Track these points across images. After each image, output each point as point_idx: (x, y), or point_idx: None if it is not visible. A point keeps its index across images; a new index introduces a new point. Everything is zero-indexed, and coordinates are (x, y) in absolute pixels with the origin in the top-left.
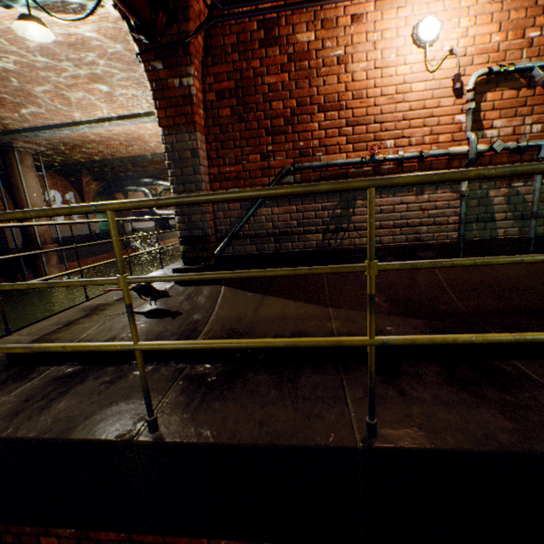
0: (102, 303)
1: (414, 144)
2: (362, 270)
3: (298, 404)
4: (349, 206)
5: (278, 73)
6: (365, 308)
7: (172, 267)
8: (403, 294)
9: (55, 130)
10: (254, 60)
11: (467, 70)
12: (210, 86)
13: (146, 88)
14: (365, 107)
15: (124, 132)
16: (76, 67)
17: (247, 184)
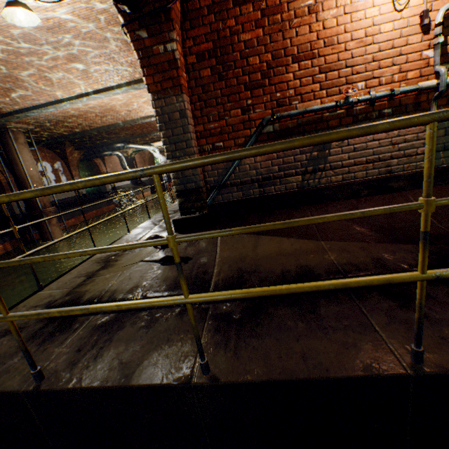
0: (110, 255)
1: (384, 83)
2: (418, 208)
3: (330, 334)
4: (325, 148)
5: (252, 29)
6: (354, 239)
7: (157, 217)
8: (385, 222)
9: (42, 109)
10: (229, 19)
11: (434, 6)
12: (190, 49)
13: (116, 63)
14: (337, 53)
15: (98, 104)
16: (54, 50)
17: (231, 138)
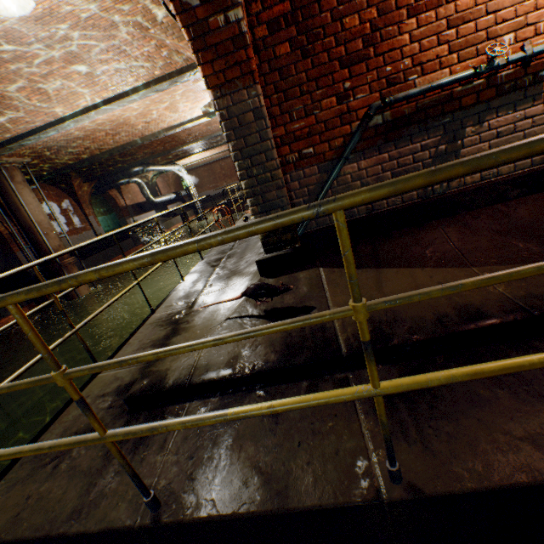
0: (172, 313)
1: (542, 31)
2: None
3: None
4: (456, 138)
5: None
6: (519, 260)
7: (210, 255)
8: None
9: (40, 134)
10: None
11: None
12: (257, 16)
13: (129, 58)
14: None
15: (108, 119)
16: (47, 49)
17: (323, 140)
